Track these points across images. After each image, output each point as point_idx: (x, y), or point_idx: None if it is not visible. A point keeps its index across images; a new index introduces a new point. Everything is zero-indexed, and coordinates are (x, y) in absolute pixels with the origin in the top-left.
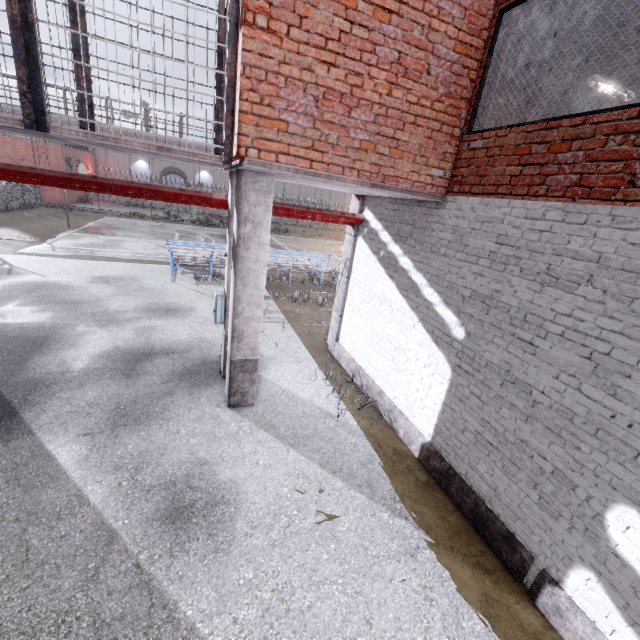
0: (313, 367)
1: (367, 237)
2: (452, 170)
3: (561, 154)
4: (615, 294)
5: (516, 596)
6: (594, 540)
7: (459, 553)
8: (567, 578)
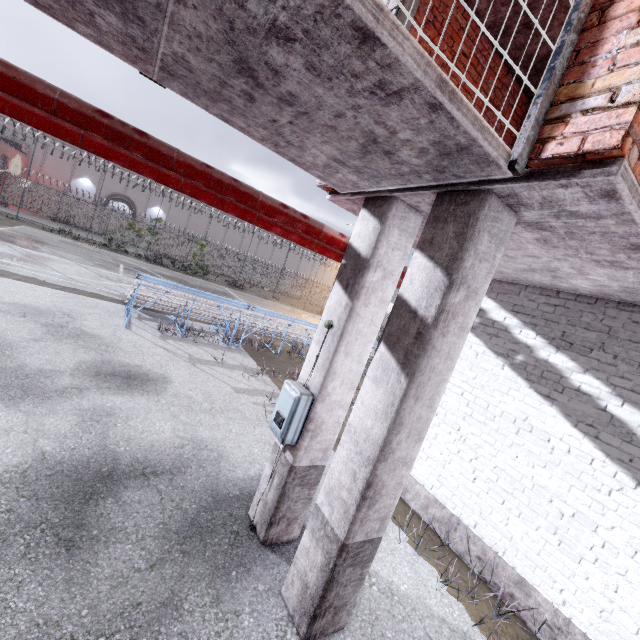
0: None
1: (480, 329)
2: None
3: None
4: None
5: None
6: None
7: None
8: None
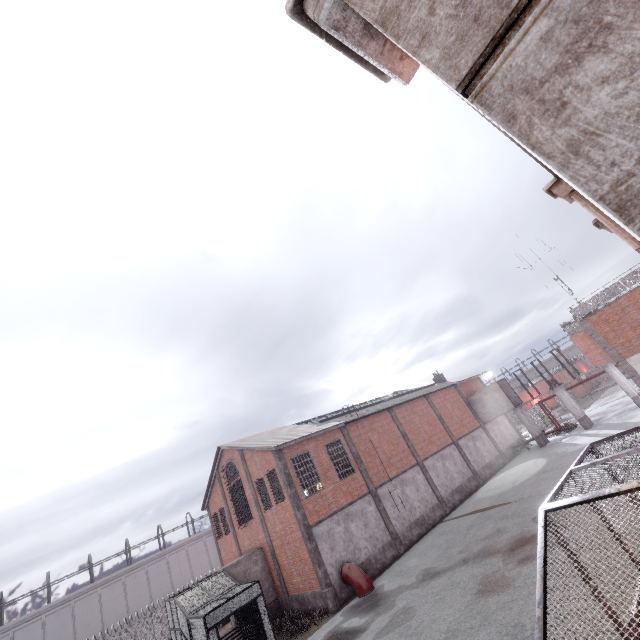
0: None
1: None
2: None
3: None
4: None
5: None
6: None
7: None
8: None
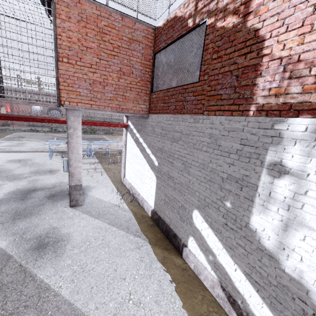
0: (113, 188)
1: (130, 132)
2: (149, 105)
3: (171, 99)
4: (185, 142)
5: (176, 255)
6: (191, 225)
7: (158, 245)
8: (188, 243)
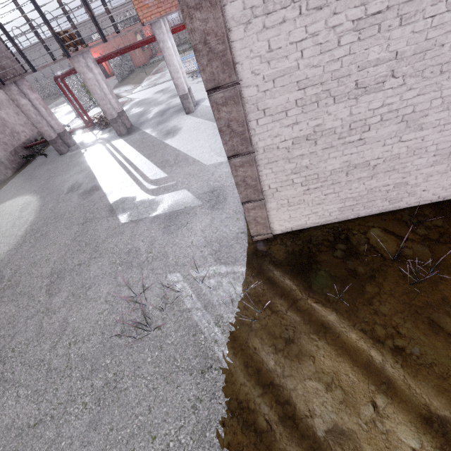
0: None
1: None
2: None
3: None
4: None
5: None
6: None
7: None
8: None
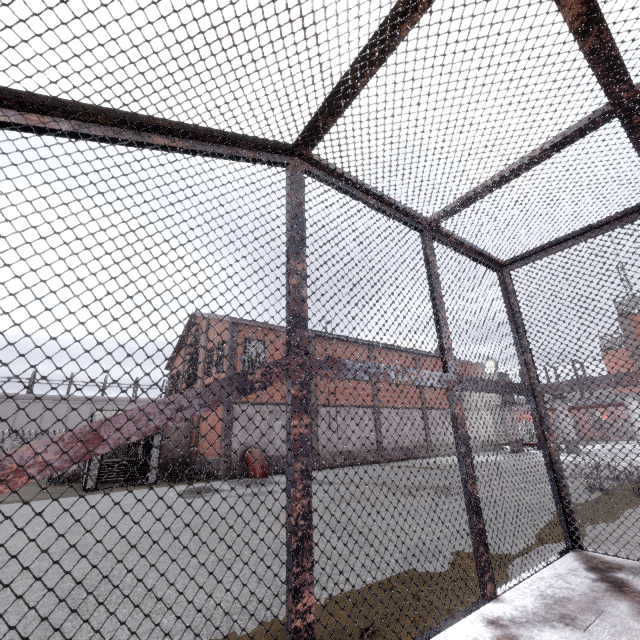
0: None
1: None
2: None
3: None
4: None
5: None
6: None
7: None
8: None
